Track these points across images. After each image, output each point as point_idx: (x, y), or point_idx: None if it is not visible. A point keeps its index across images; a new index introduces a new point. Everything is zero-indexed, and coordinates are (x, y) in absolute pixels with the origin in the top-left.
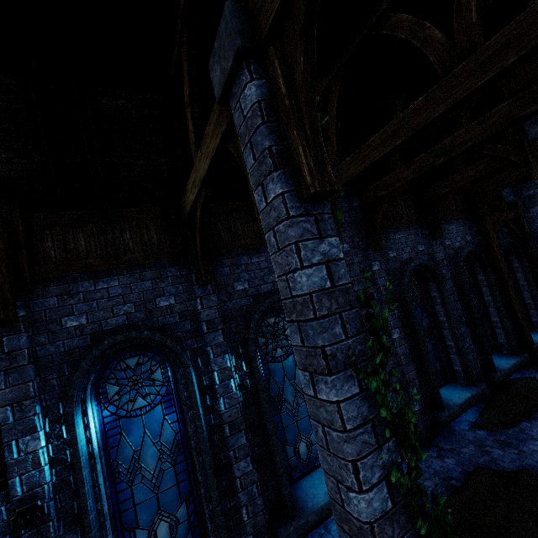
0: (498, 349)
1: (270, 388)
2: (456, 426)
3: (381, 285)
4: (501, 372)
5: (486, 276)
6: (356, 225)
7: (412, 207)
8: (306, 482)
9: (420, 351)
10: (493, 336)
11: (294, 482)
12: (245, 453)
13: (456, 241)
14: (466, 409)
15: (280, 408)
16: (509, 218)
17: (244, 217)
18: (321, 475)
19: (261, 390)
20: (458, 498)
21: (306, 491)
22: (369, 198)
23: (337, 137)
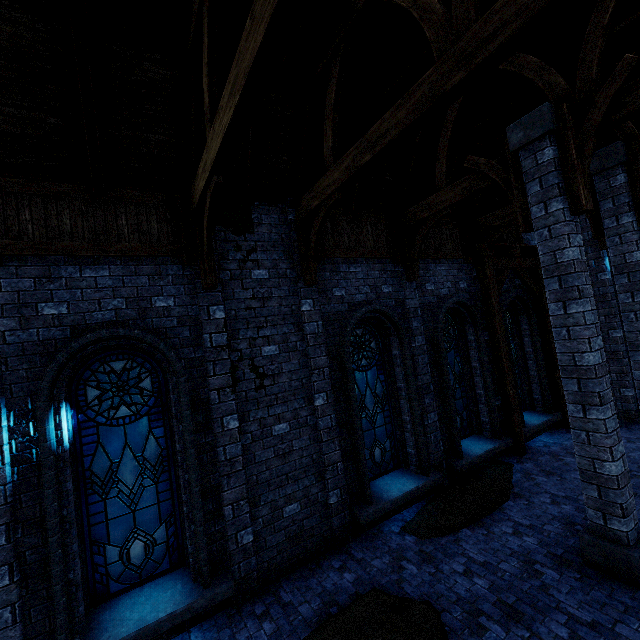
0: (479, 429)
1: (94, 462)
2: (387, 526)
3: (309, 332)
4: (468, 460)
5: (476, 336)
6: (286, 246)
7: (384, 233)
8: (128, 598)
9: (353, 426)
10: (477, 413)
11: (111, 597)
12: (1, 560)
13: (442, 287)
14: (412, 504)
15: (107, 492)
16: (523, 266)
17: (80, 207)
18: (155, 589)
19: (43, 467)
20: (318, 639)
21: (117, 613)
22: (304, 210)
23: (212, 99)
